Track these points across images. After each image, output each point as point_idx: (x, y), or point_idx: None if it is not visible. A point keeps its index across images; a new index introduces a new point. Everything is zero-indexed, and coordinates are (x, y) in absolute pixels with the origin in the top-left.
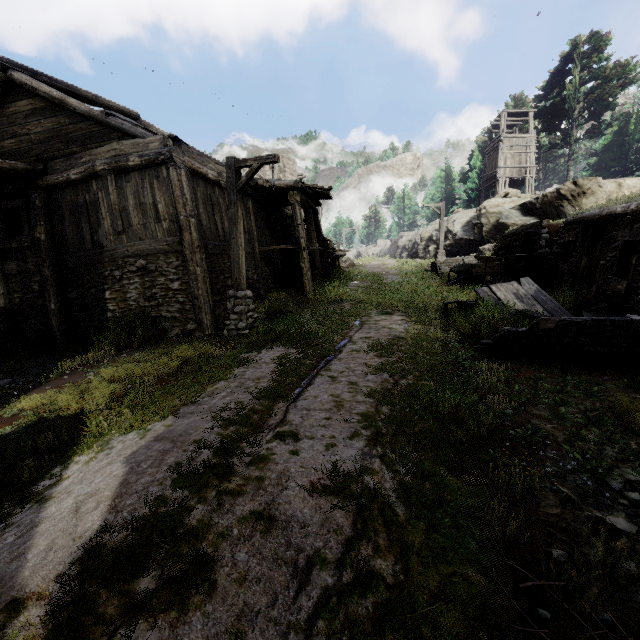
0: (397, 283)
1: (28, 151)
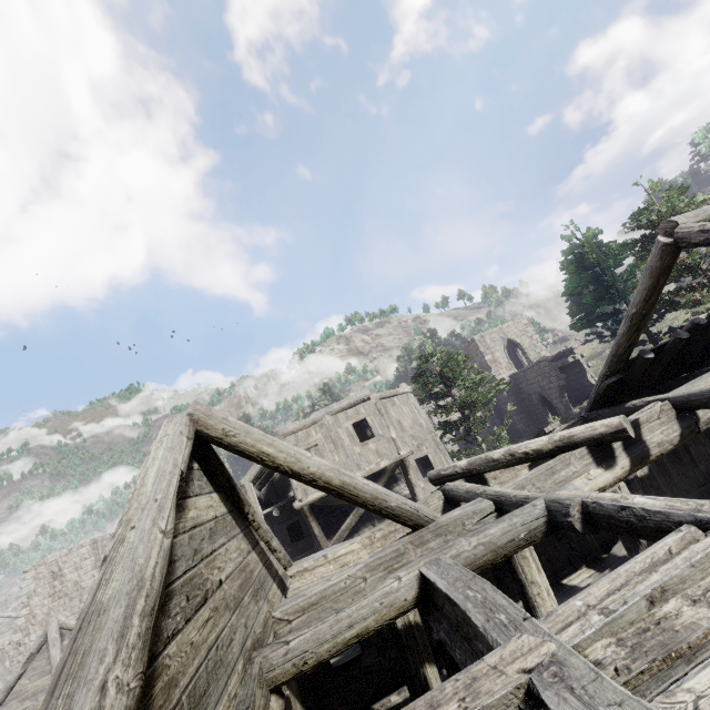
0: None
1: None
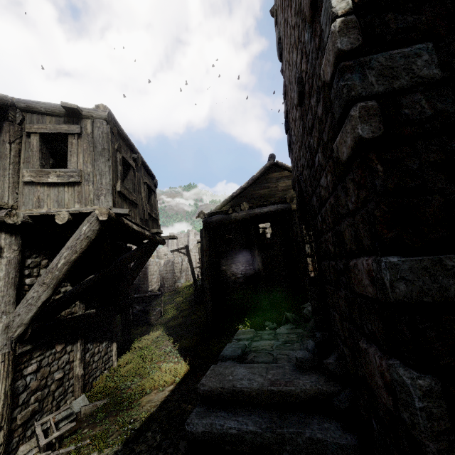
0: None
1: (274, 194)
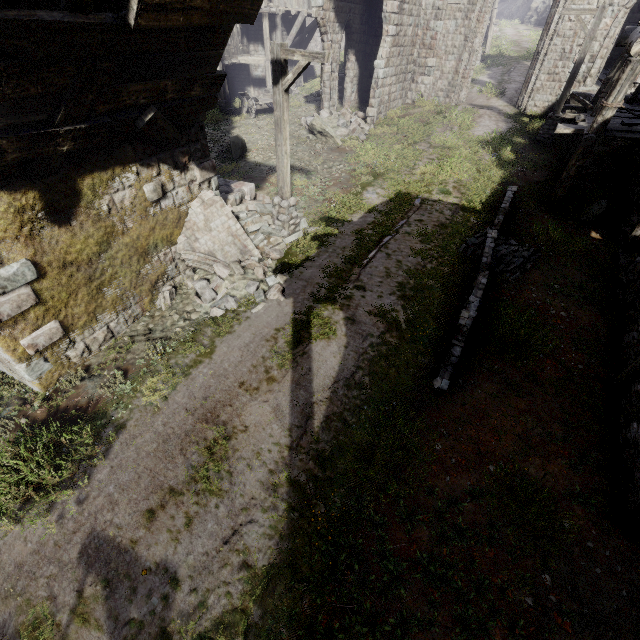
0: (531, 48)
1: None
